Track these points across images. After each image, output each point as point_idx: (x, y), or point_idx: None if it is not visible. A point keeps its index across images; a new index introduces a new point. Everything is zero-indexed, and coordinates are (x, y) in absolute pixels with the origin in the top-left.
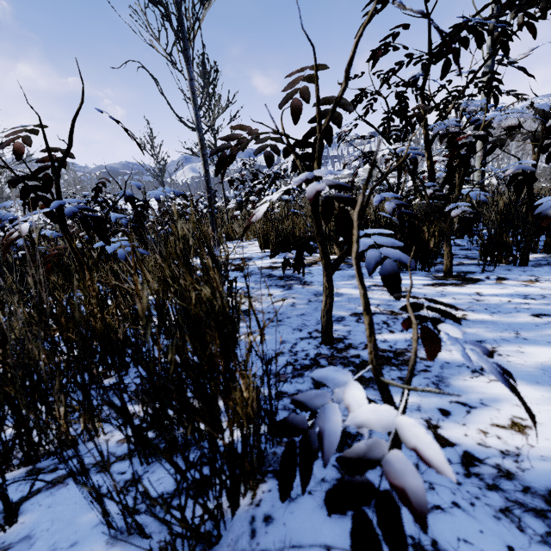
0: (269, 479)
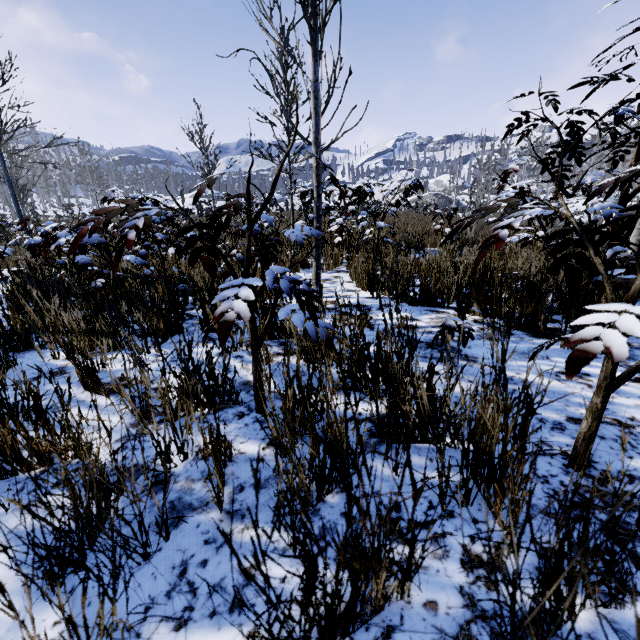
0: None
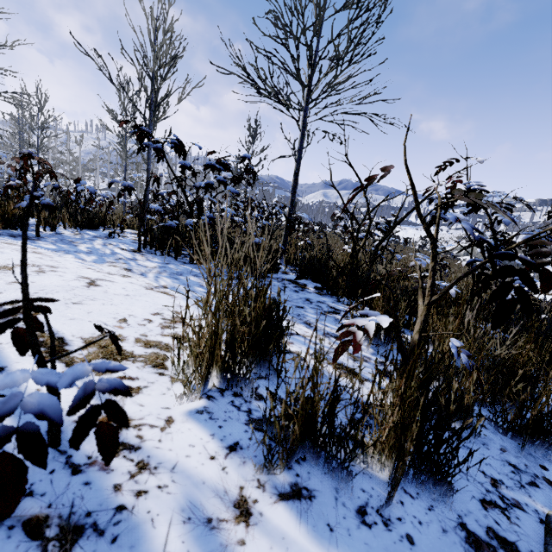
0: None
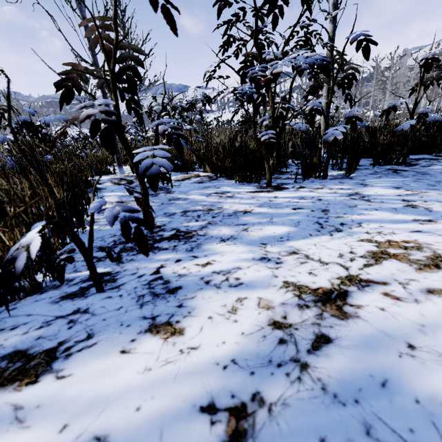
0: (36, 295)
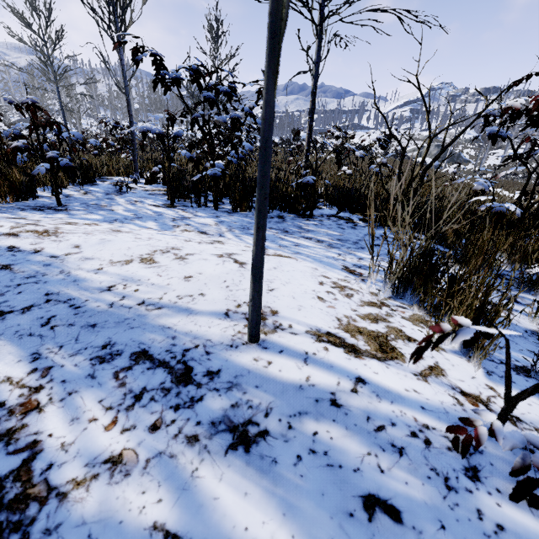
0: None
